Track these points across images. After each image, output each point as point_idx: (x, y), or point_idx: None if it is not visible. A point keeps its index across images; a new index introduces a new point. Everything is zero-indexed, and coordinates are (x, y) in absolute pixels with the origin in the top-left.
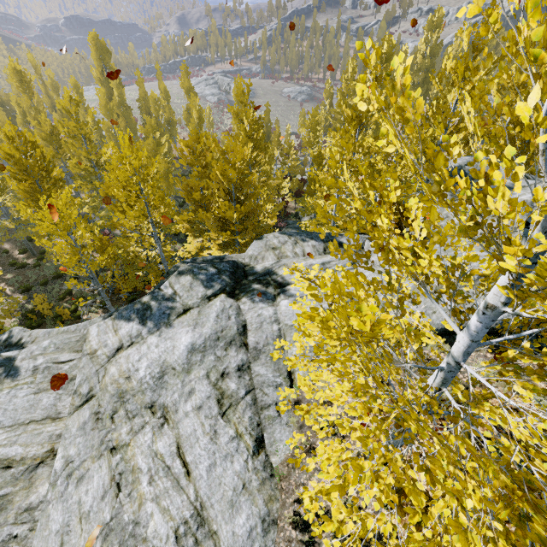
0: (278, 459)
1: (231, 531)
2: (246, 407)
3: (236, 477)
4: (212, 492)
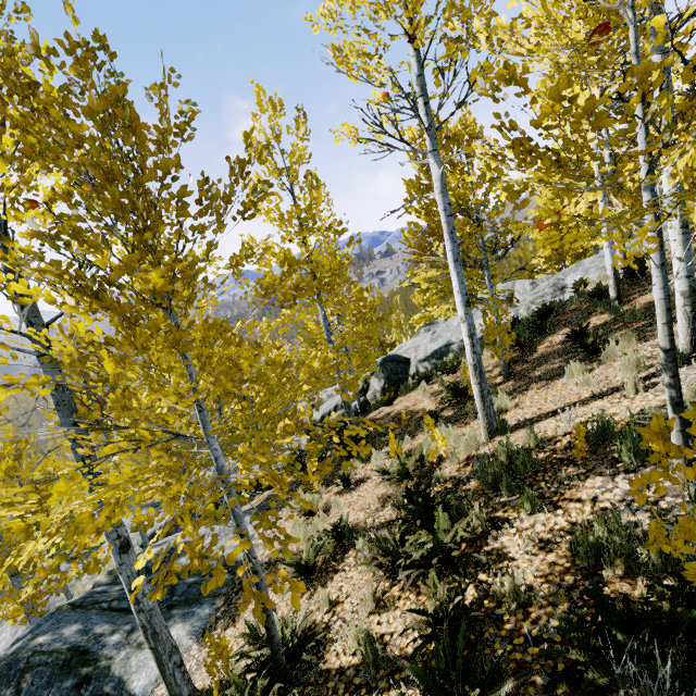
0: None
1: None
2: None
3: None
4: None
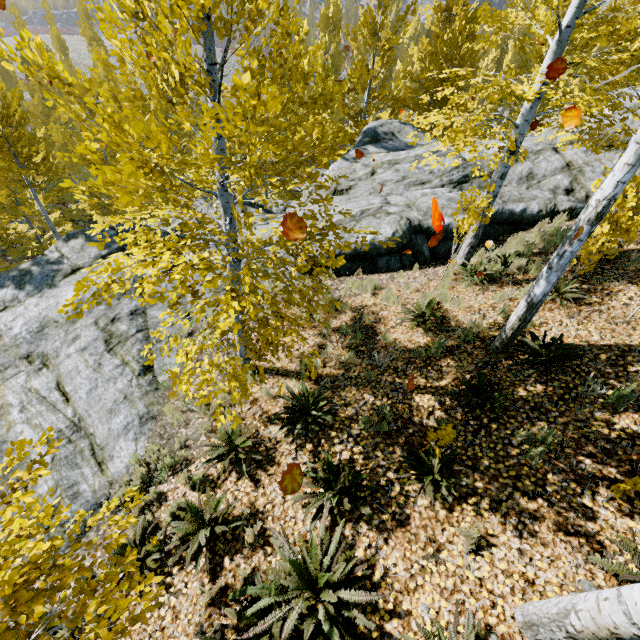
0: (165, 377)
1: (107, 428)
2: (136, 342)
3: (118, 393)
4: (91, 407)
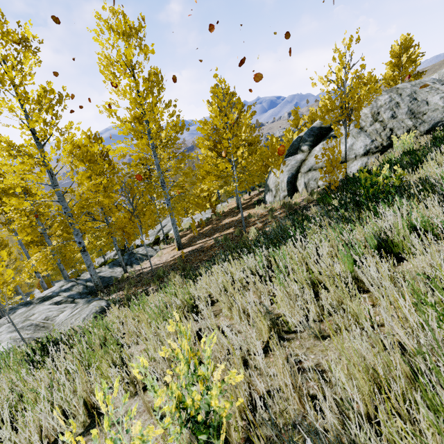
0: None
1: None
2: None
3: None
4: None
